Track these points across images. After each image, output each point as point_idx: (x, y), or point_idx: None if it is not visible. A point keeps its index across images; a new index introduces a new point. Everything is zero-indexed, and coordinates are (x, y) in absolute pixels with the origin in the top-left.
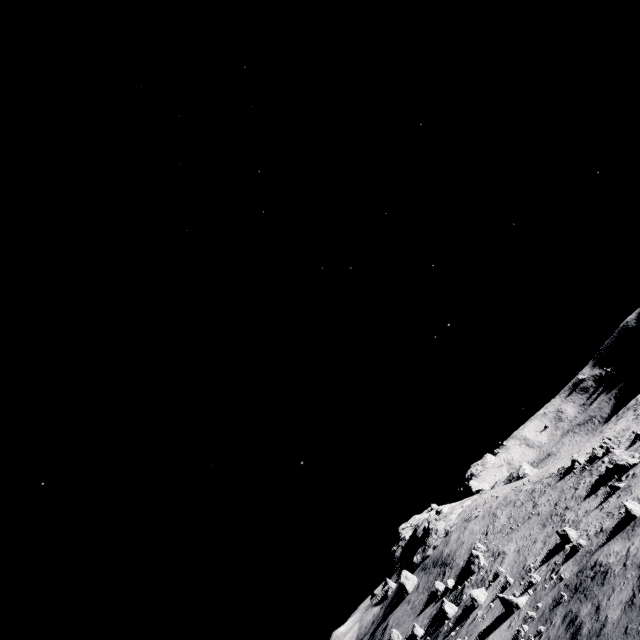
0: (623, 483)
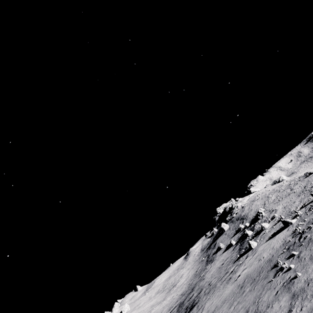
0: None
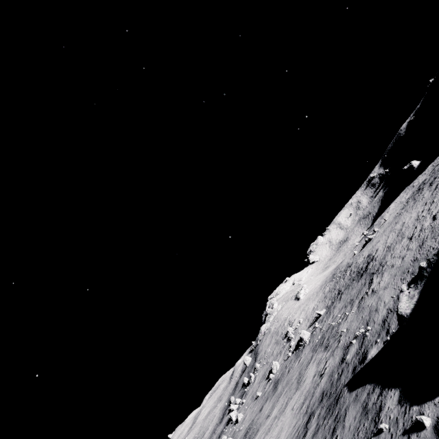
0: (260, 394)
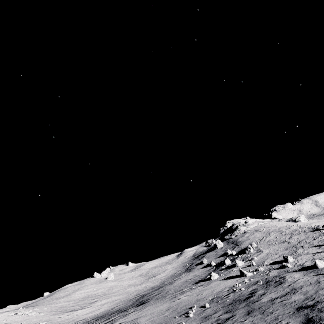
0: None
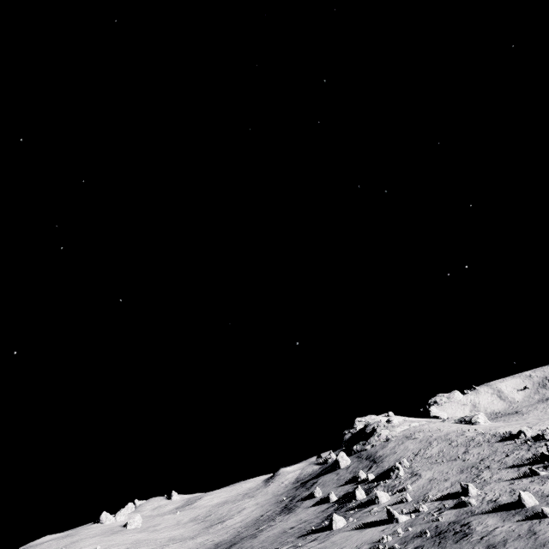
0: (545, 472)
